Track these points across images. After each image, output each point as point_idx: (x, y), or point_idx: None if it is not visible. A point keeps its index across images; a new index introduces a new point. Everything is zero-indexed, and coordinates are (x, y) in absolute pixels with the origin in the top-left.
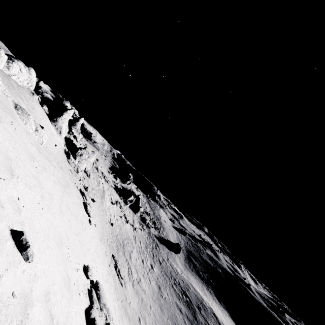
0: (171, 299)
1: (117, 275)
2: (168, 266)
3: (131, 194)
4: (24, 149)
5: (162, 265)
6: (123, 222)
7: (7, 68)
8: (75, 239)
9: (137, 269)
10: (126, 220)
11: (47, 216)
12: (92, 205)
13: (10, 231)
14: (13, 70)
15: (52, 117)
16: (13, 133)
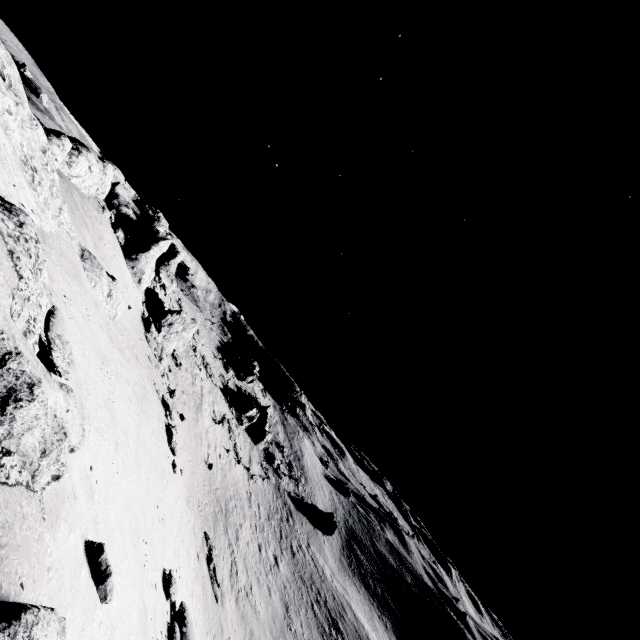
0: (307, 636)
1: (210, 579)
2: (307, 562)
3: (253, 404)
4: (94, 348)
5: (296, 559)
6: (230, 461)
7: (68, 165)
8: (153, 516)
9: (248, 566)
10: (237, 458)
11: (122, 485)
12: (179, 428)
13: (84, 545)
14: (78, 169)
15: (130, 251)
16: (82, 321)
